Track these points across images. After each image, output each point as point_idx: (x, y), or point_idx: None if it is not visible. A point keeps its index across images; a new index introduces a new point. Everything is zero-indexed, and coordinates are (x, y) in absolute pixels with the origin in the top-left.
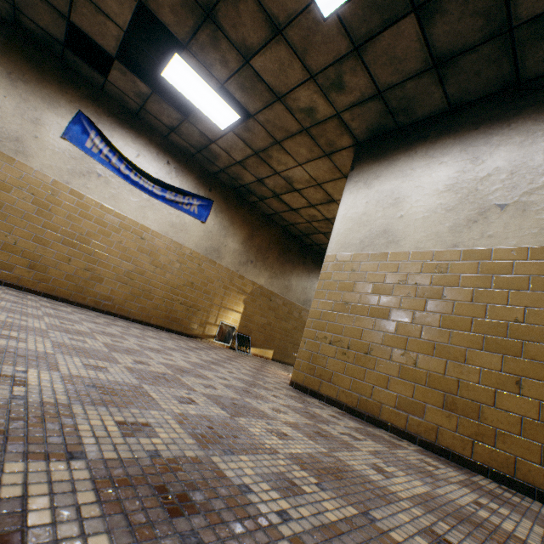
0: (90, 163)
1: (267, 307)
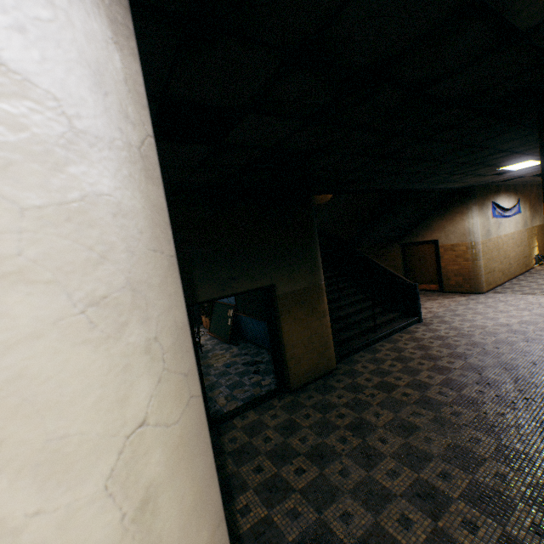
0: (497, 221)
1: (541, 235)
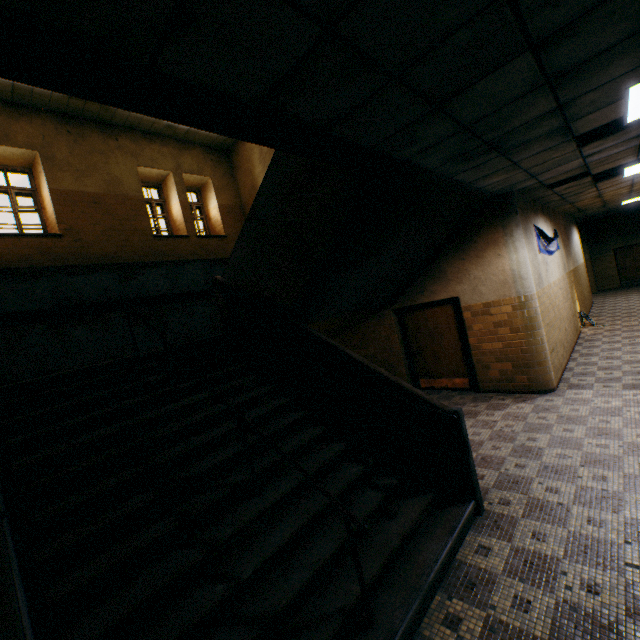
0: (544, 259)
1: (576, 283)
